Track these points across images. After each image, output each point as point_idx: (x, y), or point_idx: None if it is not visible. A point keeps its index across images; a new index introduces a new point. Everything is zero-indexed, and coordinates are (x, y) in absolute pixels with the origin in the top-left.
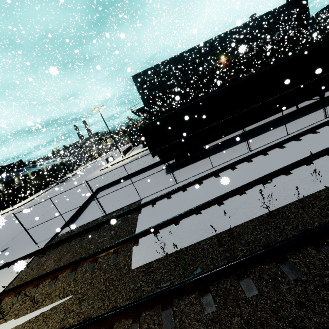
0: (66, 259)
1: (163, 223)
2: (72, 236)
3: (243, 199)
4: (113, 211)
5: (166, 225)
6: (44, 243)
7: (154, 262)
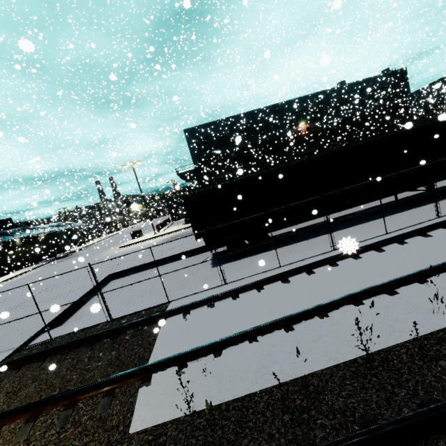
0: (26, 393)
1: (195, 351)
2: (49, 351)
3: (325, 326)
4: (124, 316)
5: (200, 355)
6: (3, 357)
7: (171, 425)
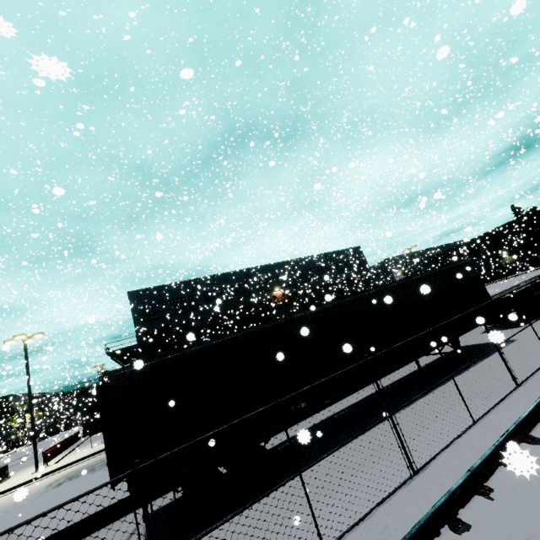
0: None
1: None
2: None
3: None
4: None
5: None
6: None
7: None
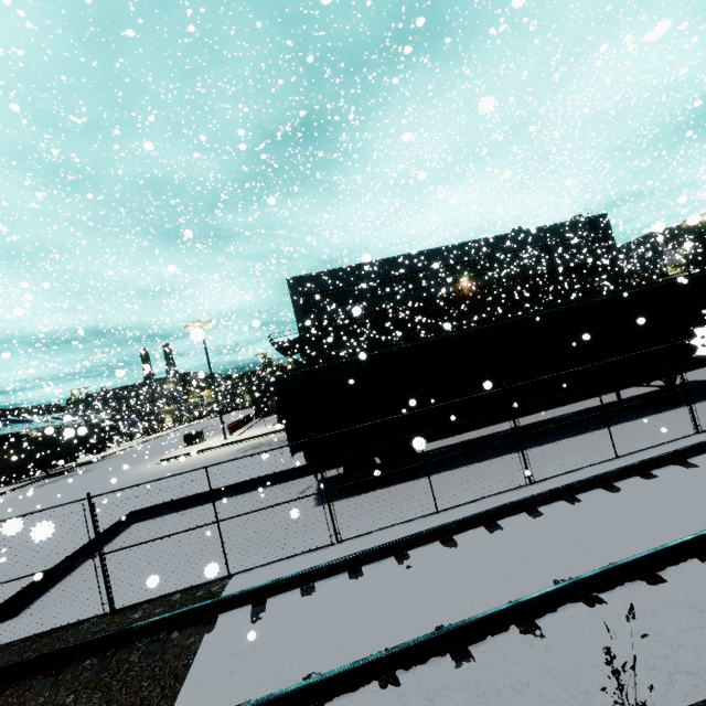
0: None
1: (266, 705)
2: None
3: (535, 651)
4: (138, 603)
5: None
6: None
7: None
